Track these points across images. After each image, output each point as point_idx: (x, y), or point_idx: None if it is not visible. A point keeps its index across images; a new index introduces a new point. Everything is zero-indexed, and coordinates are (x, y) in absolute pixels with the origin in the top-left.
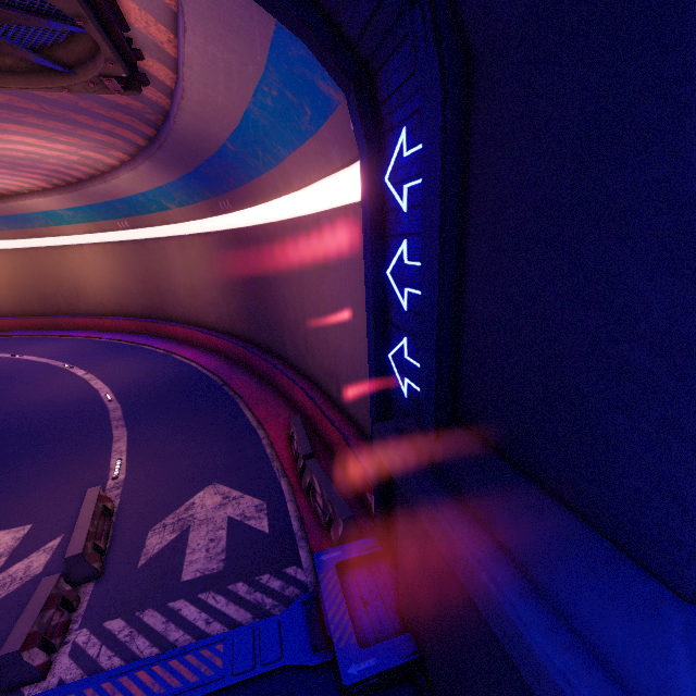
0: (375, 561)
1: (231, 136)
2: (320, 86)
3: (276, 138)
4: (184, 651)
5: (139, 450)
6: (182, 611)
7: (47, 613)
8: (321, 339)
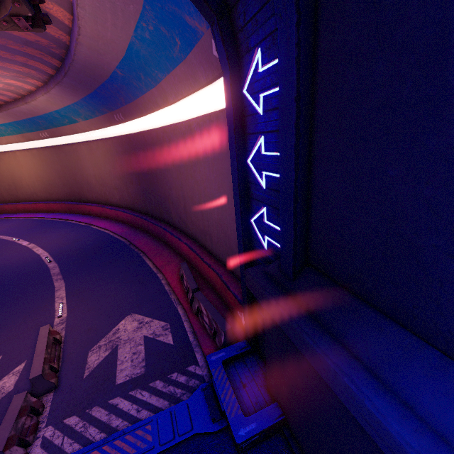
0: (247, 356)
1: (119, 64)
2: (187, 20)
3: (154, 65)
4: (124, 433)
5: (75, 295)
6: (119, 405)
7: (20, 420)
8: (197, 210)
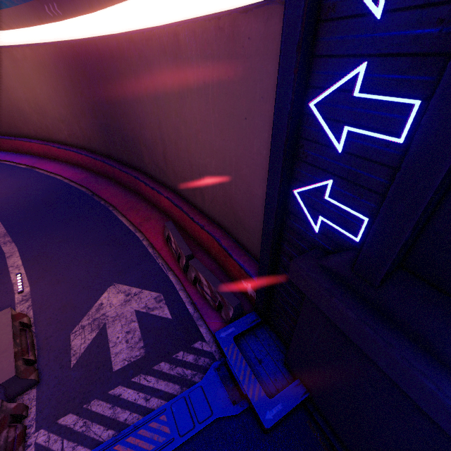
0: (257, 328)
1: None
2: None
3: None
4: (136, 428)
5: (35, 263)
6: (122, 396)
7: (1, 436)
8: (182, 158)
